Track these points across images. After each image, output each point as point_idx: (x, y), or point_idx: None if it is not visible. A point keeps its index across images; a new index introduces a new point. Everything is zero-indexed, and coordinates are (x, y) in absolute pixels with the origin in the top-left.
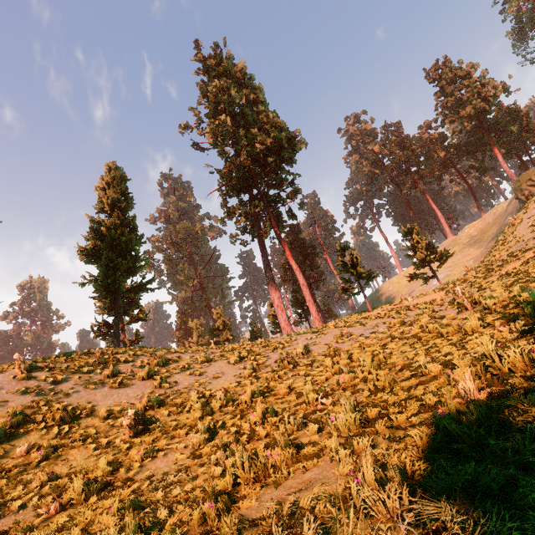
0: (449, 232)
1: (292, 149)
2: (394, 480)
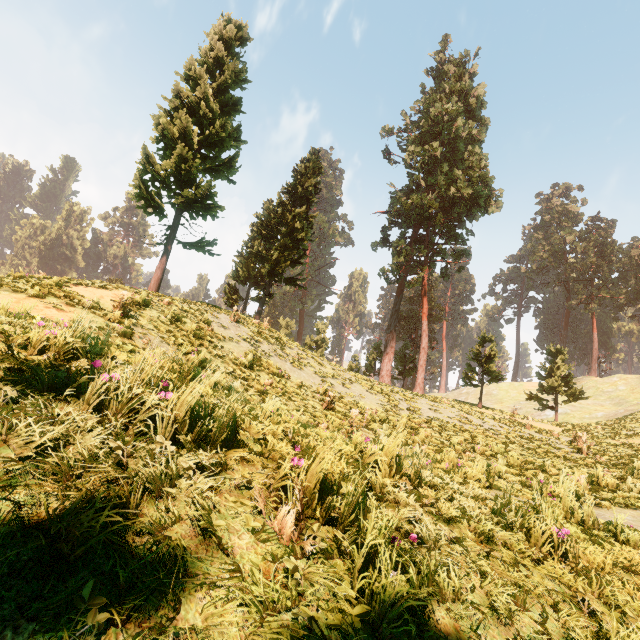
0: (594, 370)
1: (486, 209)
2: None
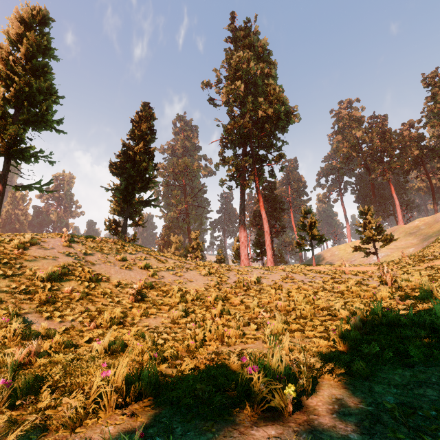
0: (401, 220)
1: (288, 121)
2: (297, 349)
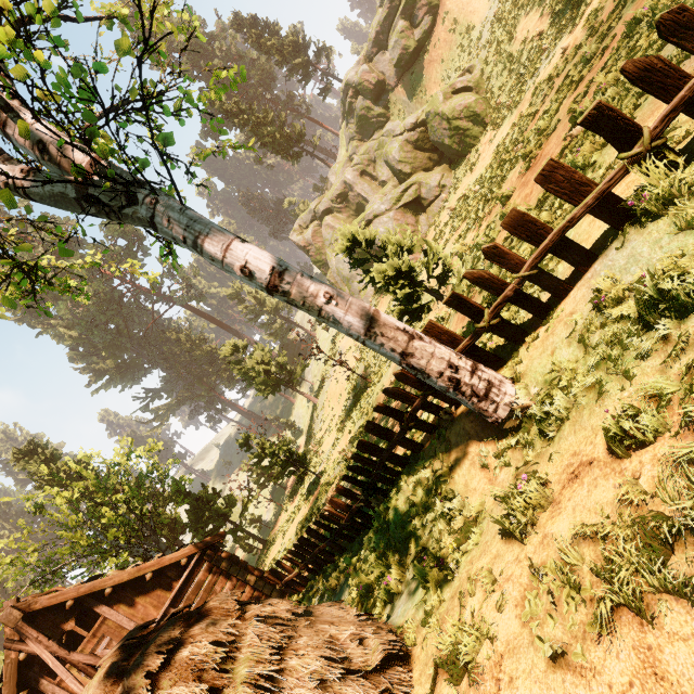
0: None
1: None
2: None
